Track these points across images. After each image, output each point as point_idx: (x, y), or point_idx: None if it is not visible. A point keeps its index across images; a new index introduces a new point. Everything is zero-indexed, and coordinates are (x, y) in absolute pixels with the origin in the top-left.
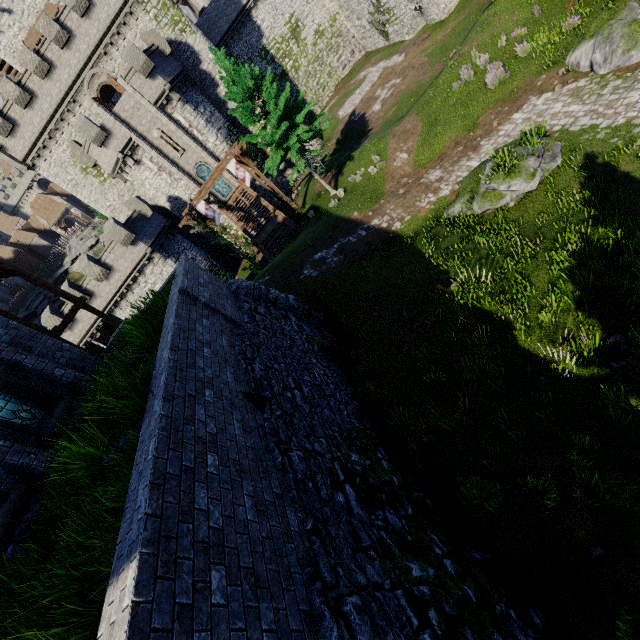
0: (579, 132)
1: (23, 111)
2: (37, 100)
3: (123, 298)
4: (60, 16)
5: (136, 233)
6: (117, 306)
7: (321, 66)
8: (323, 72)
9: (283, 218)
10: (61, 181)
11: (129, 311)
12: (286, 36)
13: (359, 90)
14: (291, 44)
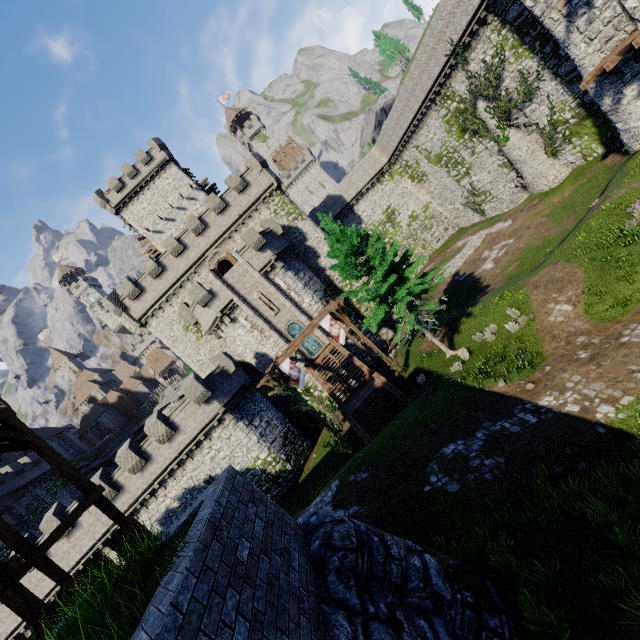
0: None
1: (153, 280)
2: (166, 272)
3: (181, 465)
4: (203, 215)
5: (213, 390)
6: (172, 475)
7: (415, 241)
8: (417, 245)
9: (383, 382)
10: (164, 337)
11: (183, 483)
12: (383, 221)
13: (459, 255)
14: (387, 226)
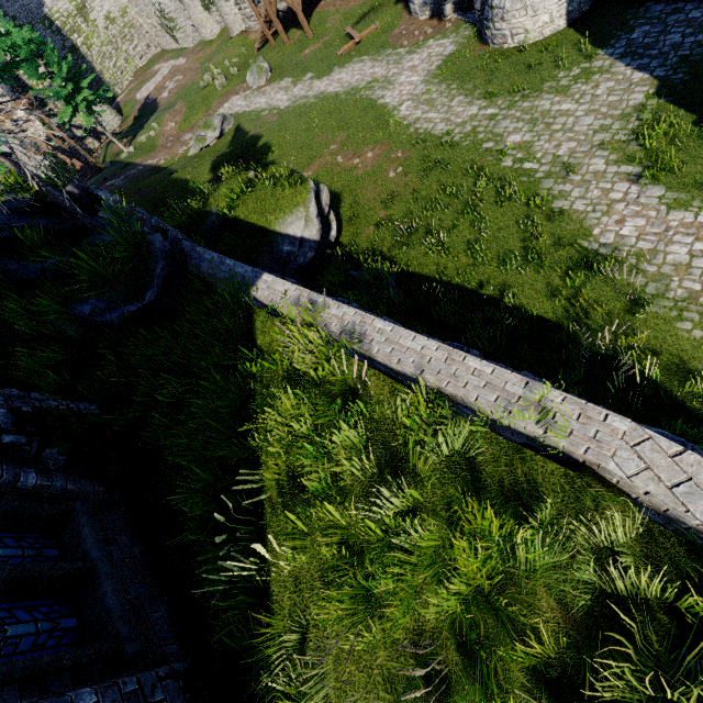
0: (241, 114)
1: None
2: None
3: None
4: None
5: None
6: None
7: (116, 50)
8: (119, 56)
9: (81, 166)
10: None
11: None
12: (73, 12)
13: (154, 79)
14: (79, 21)
